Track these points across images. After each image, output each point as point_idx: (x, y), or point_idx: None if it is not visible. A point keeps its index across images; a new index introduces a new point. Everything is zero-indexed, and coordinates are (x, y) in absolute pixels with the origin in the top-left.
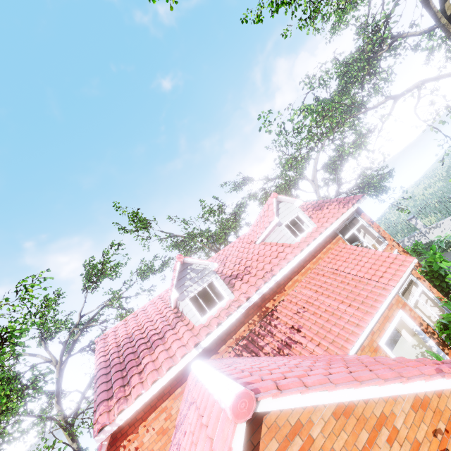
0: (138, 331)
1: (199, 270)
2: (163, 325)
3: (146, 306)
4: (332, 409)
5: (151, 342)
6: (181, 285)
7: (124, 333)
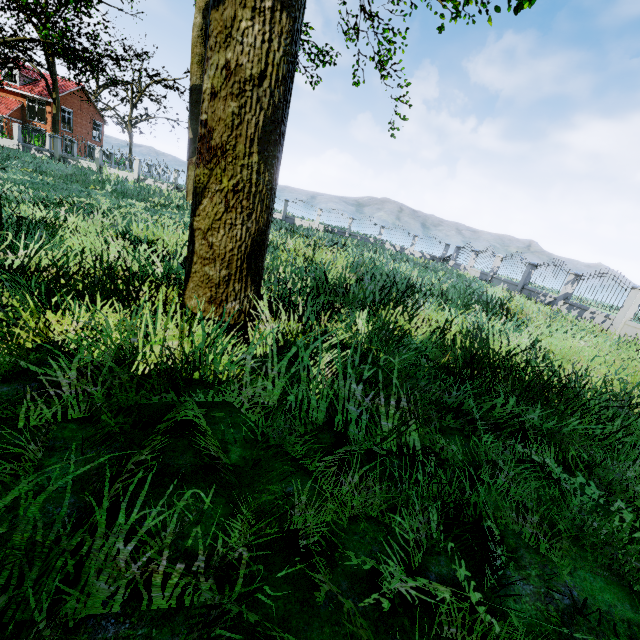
0: None
1: None
2: None
3: None
4: None
5: None
6: None
7: None
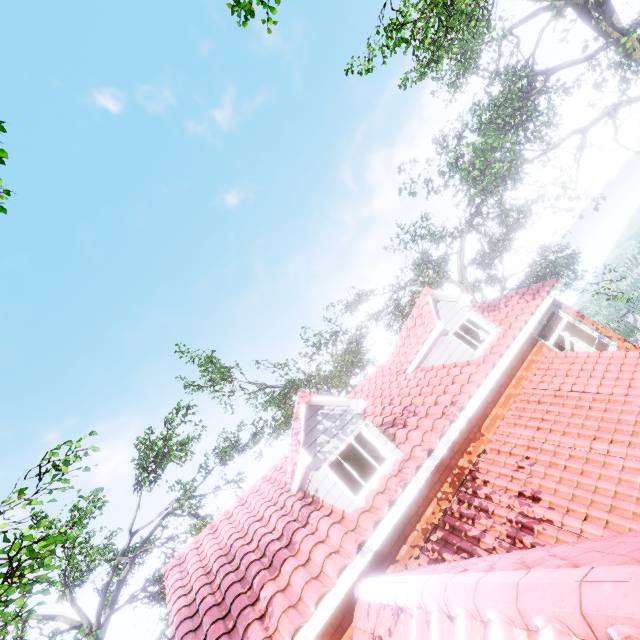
0: (240, 540)
1: (335, 415)
2: (286, 523)
3: (246, 498)
4: None
5: (270, 555)
6: (311, 442)
7: (215, 548)
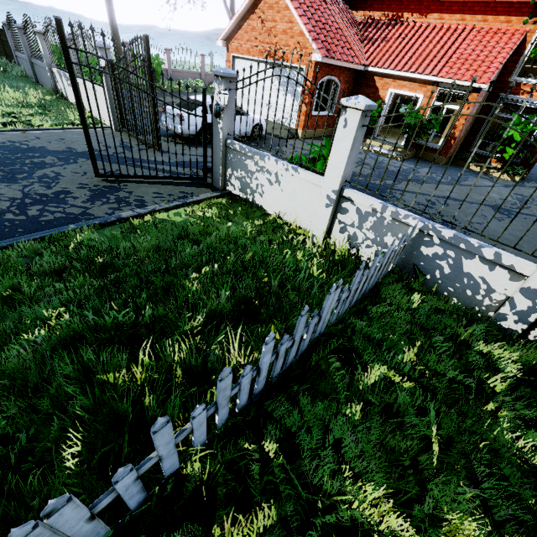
0: None
1: None
2: None
3: None
4: (287, 4)
5: None
6: None
7: None
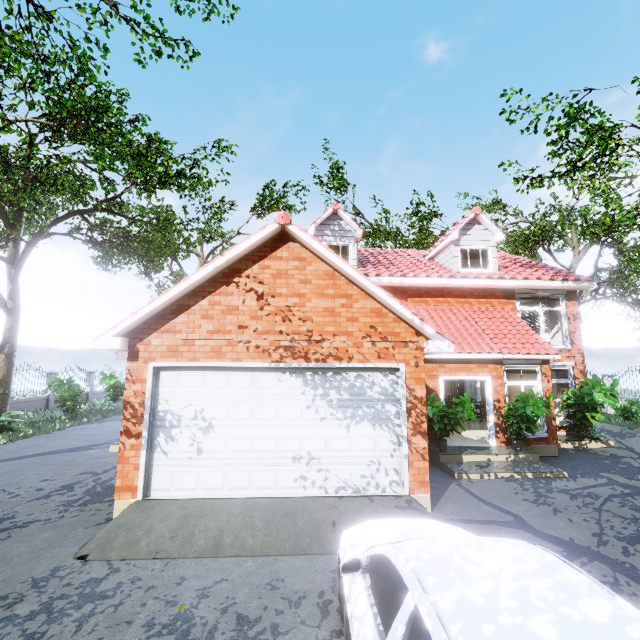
0: None
1: (344, 228)
2: None
3: None
4: (327, 270)
5: None
6: (322, 229)
7: None
